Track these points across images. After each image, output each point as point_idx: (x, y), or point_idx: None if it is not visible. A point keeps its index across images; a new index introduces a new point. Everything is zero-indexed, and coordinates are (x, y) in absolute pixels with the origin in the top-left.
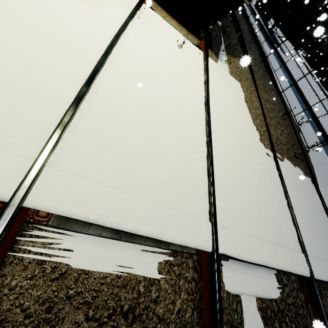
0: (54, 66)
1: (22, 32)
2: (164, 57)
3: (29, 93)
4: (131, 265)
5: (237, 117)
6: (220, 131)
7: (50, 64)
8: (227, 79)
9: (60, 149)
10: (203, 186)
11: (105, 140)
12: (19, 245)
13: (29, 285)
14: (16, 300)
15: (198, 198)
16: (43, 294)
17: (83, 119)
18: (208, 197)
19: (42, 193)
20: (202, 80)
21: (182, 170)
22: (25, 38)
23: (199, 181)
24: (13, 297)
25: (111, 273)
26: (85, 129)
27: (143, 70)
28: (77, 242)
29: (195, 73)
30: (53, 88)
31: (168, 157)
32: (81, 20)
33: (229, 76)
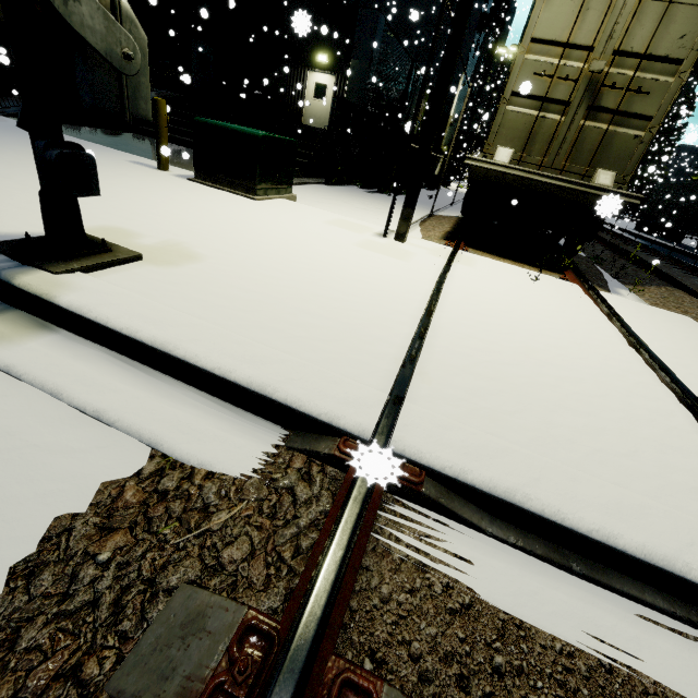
0: (380, 307)
1: (343, 283)
2: (514, 293)
3: (362, 329)
4: (628, 646)
5: None
6: None
7: (376, 305)
8: (651, 312)
9: (414, 385)
10: None
11: (472, 381)
12: (380, 524)
13: (411, 605)
14: (395, 627)
15: None
16: (441, 638)
17: (431, 355)
18: None
19: (410, 432)
20: (600, 314)
21: (650, 441)
22: (347, 287)
23: None
24: (390, 619)
25: (580, 649)
26: (438, 366)
27: (490, 306)
28: (474, 548)
29: (578, 306)
30: (385, 325)
31: (602, 415)
32: (395, 270)
33: (653, 308)
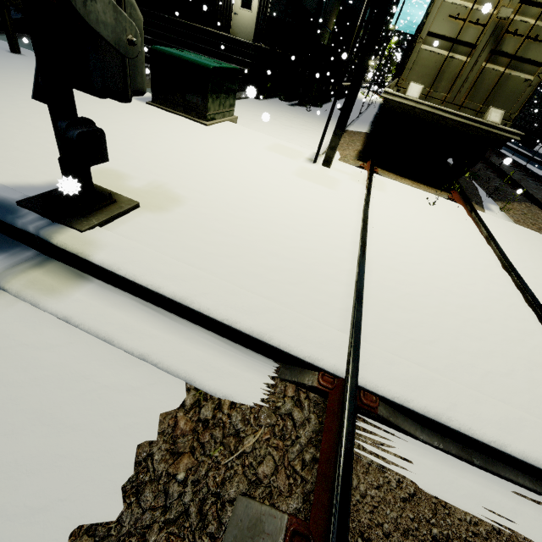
0: (325, 243)
1: (294, 220)
2: (418, 218)
3: (316, 269)
4: (509, 515)
5: None
6: None
7: (322, 242)
8: (516, 230)
9: (362, 322)
10: None
11: (400, 314)
12: None
13: (379, 497)
14: (372, 514)
15: None
16: (400, 519)
17: (369, 291)
18: None
19: (368, 369)
20: (480, 236)
21: (522, 360)
22: (297, 224)
23: None
24: (368, 509)
25: (481, 519)
26: (375, 301)
27: (403, 235)
28: (412, 451)
29: (464, 229)
30: (331, 263)
31: (489, 339)
32: (328, 201)
33: (517, 226)
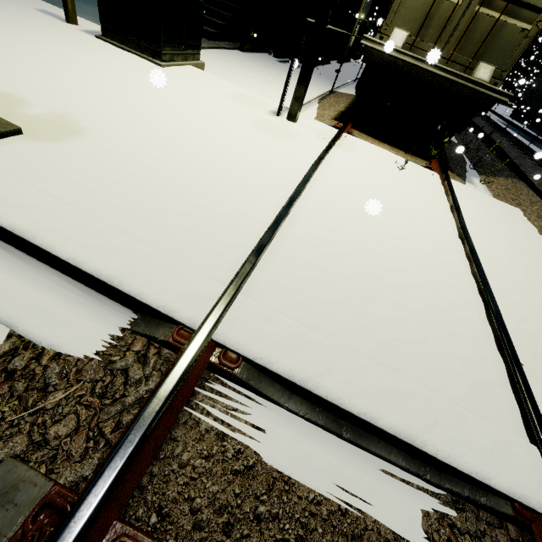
0: (250, 193)
1: (222, 167)
2: (379, 181)
3: (225, 217)
4: (365, 495)
5: (531, 257)
6: (501, 276)
7: (246, 192)
8: (491, 203)
9: (255, 276)
10: (494, 366)
11: (309, 272)
12: (197, 400)
13: (203, 468)
14: (185, 487)
15: (488, 386)
16: (220, 494)
17: (281, 245)
18: (511, 389)
19: (235, 326)
20: (446, 205)
21: (440, 330)
22: (224, 171)
23: (480, 354)
24: (182, 481)
25: (328, 498)
26: (284, 257)
27: (352, 195)
28: (270, 419)
29: (430, 197)
30: (248, 213)
31: (409, 306)
32: (277, 153)
33: (493, 199)
